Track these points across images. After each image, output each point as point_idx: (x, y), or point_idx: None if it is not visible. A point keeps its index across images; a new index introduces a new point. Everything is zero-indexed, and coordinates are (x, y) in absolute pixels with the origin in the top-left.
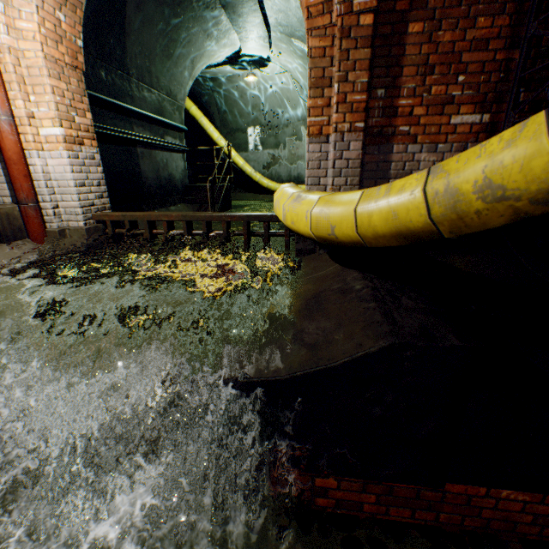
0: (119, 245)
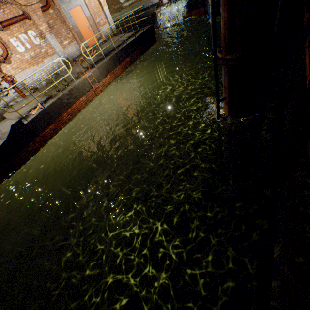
0: (171, 5)
